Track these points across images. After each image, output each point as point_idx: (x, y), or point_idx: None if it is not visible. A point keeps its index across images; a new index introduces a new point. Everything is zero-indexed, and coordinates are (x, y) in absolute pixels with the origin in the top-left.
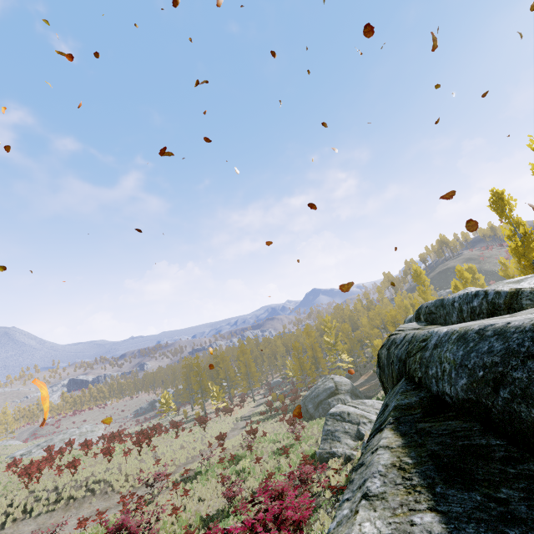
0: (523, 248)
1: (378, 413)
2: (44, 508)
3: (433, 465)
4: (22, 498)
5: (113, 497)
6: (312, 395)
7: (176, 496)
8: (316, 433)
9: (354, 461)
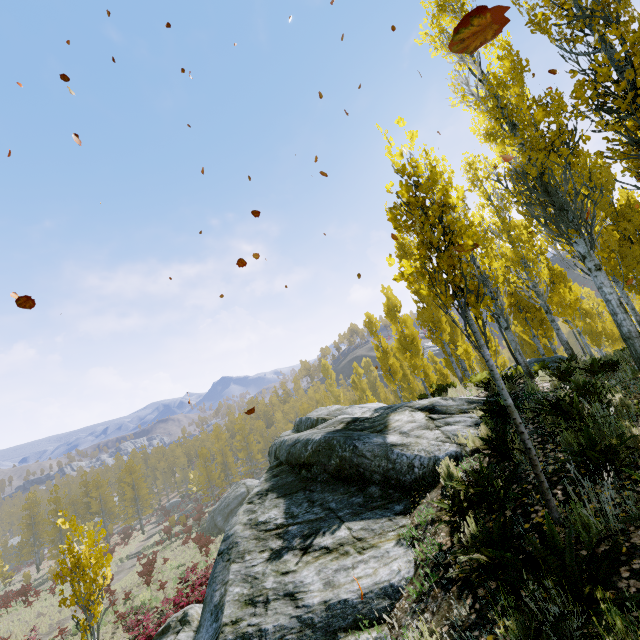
0: (383, 358)
1: None
2: None
3: (273, 476)
4: None
5: None
6: (222, 507)
7: None
8: None
9: None
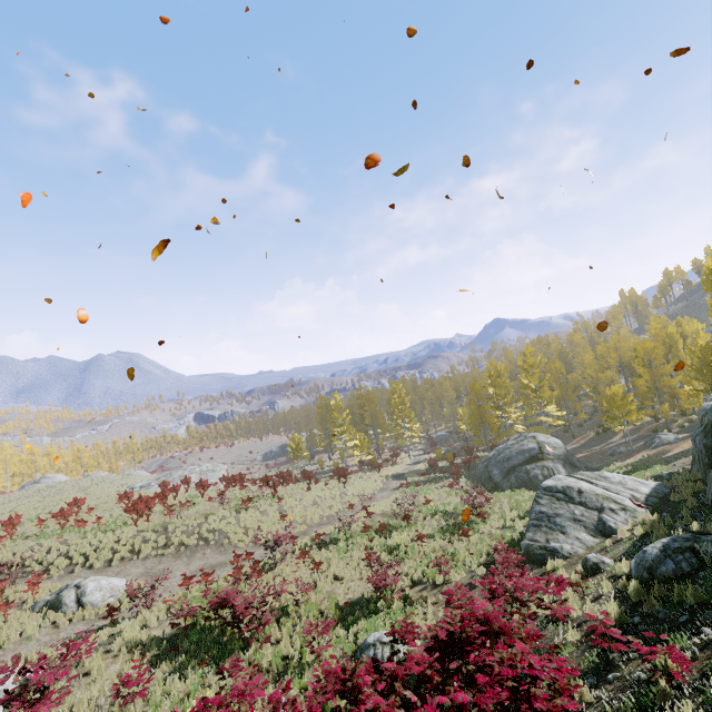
0: None
1: (636, 497)
2: (153, 551)
3: None
4: (129, 536)
5: (229, 551)
6: (499, 458)
7: (304, 567)
8: (508, 511)
9: (621, 581)
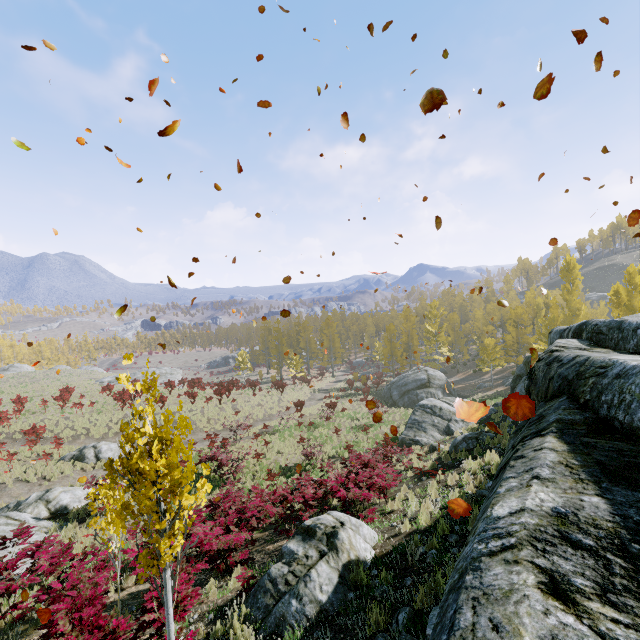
0: None
1: None
2: None
3: (599, 470)
4: (119, 417)
5: (197, 433)
6: (399, 383)
7: (256, 445)
8: (398, 420)
9: (441, 452)
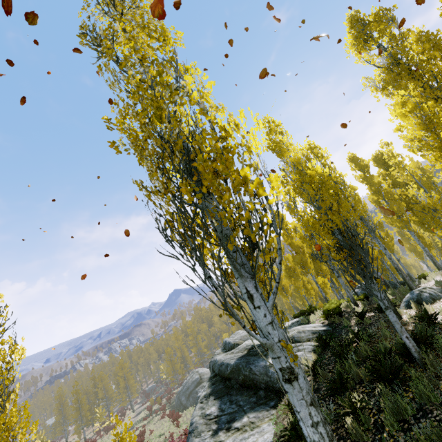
0: None
1: None
2: None
3: (212, 384)
4: None
5: None
6: (184, 389)
7: None
8: (190, 417)
9: None
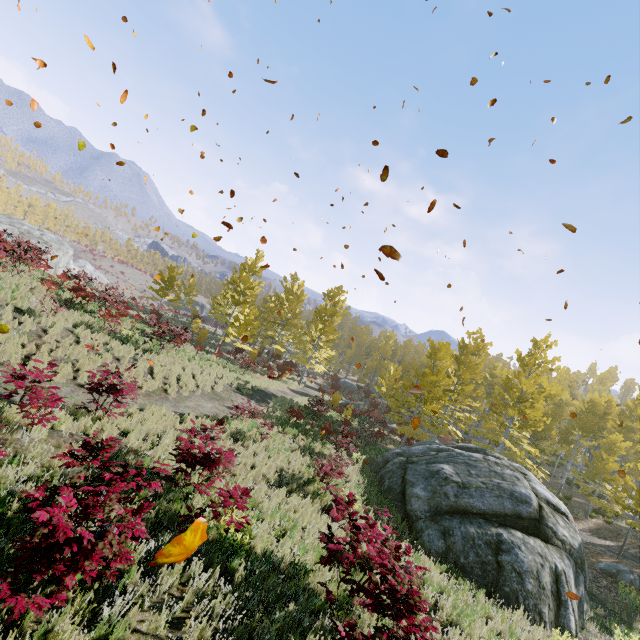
0: None
1: None
2: None
3: None
4: None
5: None
6: (440, 471)
7: None
8: None
9: None
